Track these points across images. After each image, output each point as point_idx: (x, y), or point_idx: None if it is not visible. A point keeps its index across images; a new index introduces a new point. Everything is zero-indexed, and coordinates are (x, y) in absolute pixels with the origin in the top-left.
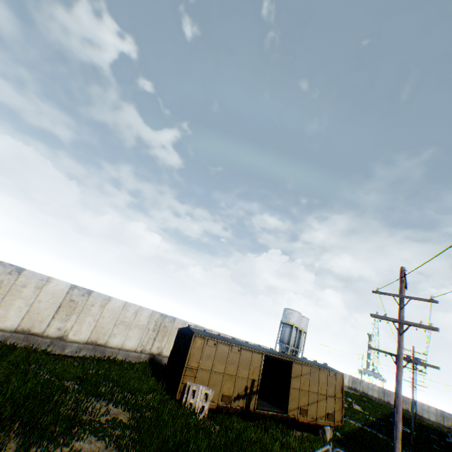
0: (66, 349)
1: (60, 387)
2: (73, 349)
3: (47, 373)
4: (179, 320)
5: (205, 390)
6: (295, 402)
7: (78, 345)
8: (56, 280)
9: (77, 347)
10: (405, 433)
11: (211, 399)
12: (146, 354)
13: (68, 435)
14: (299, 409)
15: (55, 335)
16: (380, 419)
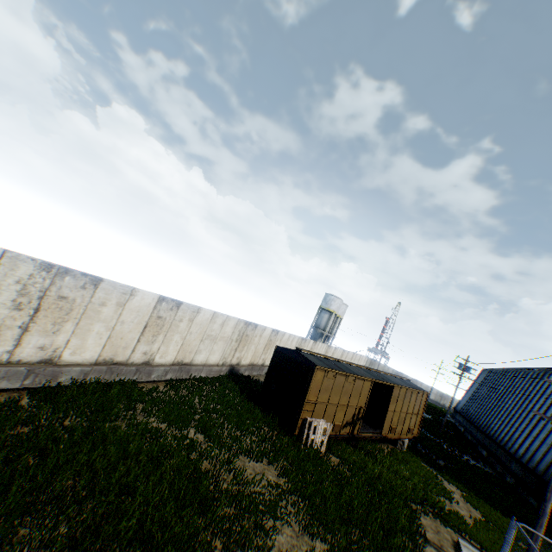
0: (152, 375)
1: (192, 446)
2: (158, 373)
3: (160, 423)
4: (260, 326)
5: (324, 425)
6: (388, 422)
7: (163, 368)
8: (141, 291)
9: (163, 370)
10: (431, 422)
11: (324, 430)
12: (227, 366)
13: (258, 530)
14: (390, 428)
15: (140, 361)
16: None
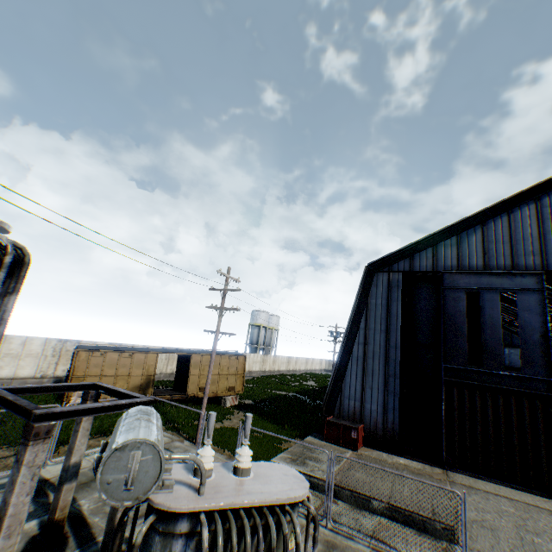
0: None
1: None
2: None
3: None
4: (87, 342)
5: None
6: (195, 385)
7: None
8: None
9: None
10: None
11: (104, 397)
12: (50, 378)
13: None
14: (199, 389)
15: None
16: (323, 387)
